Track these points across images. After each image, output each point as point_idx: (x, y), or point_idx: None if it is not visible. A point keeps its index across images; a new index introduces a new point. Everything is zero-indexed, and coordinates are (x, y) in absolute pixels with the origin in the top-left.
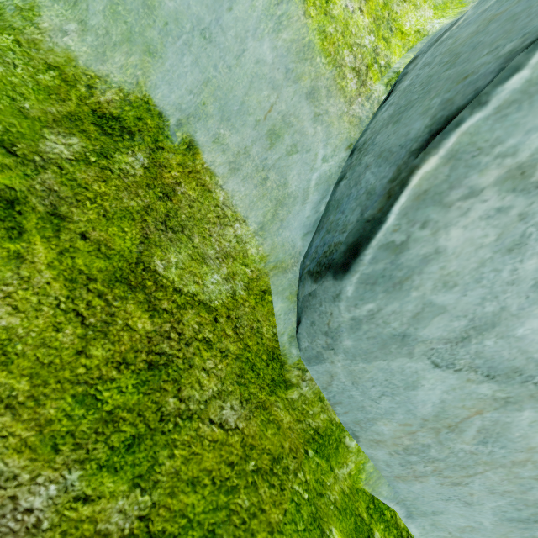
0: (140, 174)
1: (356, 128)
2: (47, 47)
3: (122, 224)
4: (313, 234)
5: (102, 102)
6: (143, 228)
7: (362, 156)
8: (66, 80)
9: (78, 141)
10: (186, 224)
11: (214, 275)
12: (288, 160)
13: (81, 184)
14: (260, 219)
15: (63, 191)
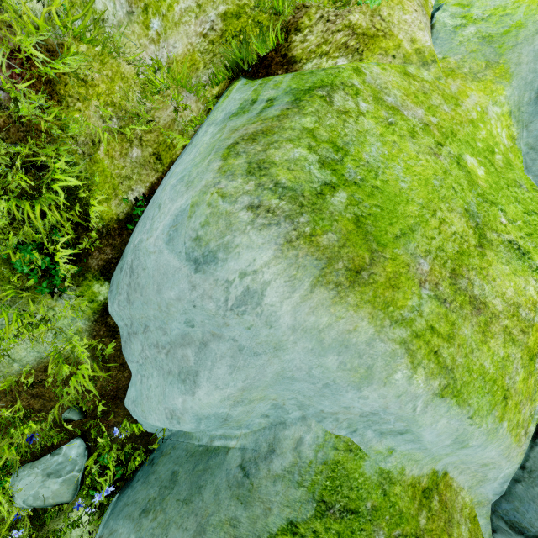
0: (438, 506)
1: (522, 454)
2: (407, 478)
3: (442, 535)
4: (499, 496)
5: (422, 485)
6: (447, 531)
7: (533, 484)
8: (413, 486)
9: (424, 511)
10: (451, 512)
11: (462, 526)
12: (489, 470)
13: (430, 530)
14: (469, 484)
15: (429, 537)
